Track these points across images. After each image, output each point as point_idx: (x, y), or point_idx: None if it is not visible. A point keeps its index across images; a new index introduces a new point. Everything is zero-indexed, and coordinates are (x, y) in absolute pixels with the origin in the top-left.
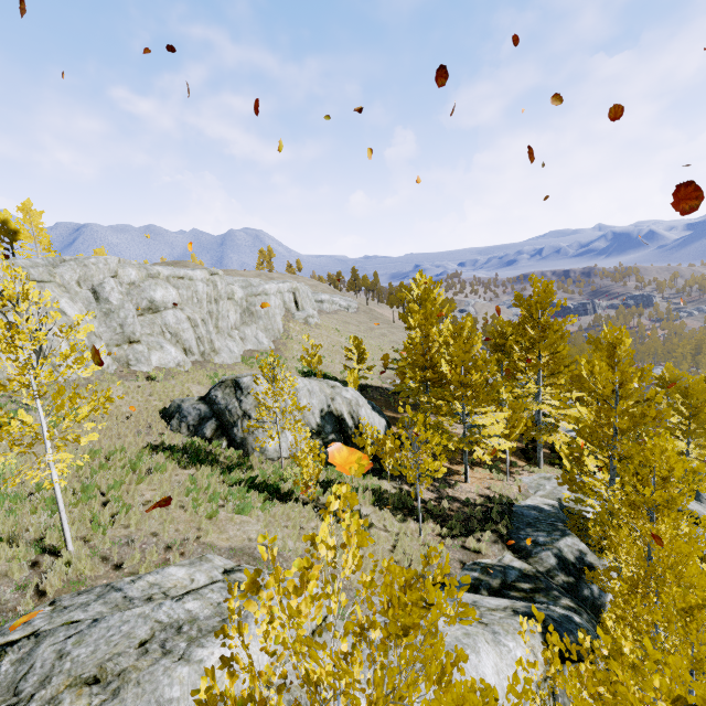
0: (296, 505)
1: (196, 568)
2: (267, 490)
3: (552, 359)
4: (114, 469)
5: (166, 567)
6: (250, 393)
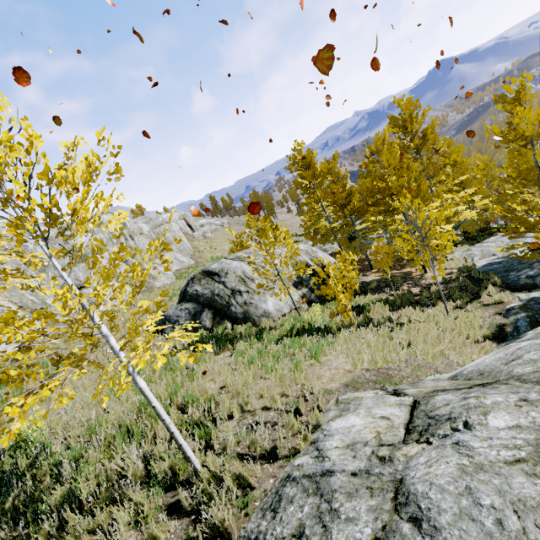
0: (348, 331)
1: (362, 408)
2: (310, 334)
3: (429, 162)
4: (153, 383)
5: (323, 428)
6: (228, 272)
